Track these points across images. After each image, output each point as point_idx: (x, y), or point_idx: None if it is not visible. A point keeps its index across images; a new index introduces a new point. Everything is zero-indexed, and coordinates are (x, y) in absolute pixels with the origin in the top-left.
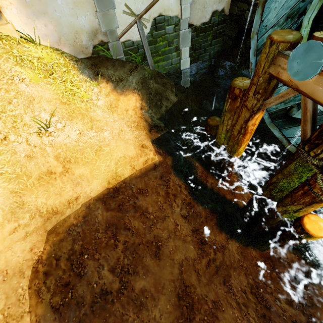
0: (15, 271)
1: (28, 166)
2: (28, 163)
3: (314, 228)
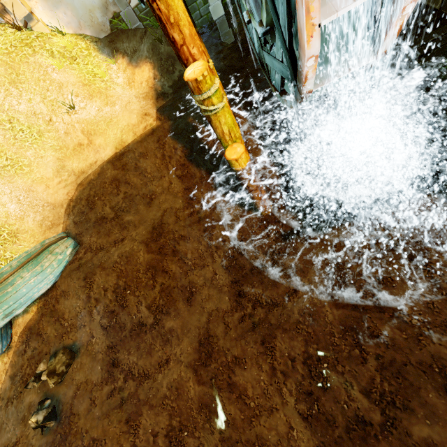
0: (59, 205)
1: (66, 141)
2: (66, 138)
3: (231, 153)
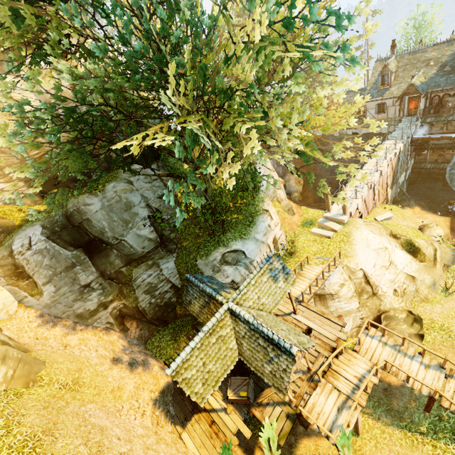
0: None
1: None
2: None
3: None
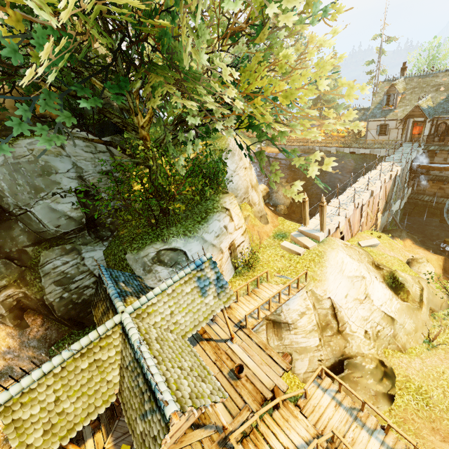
0: None
1: None
2: None
3: None
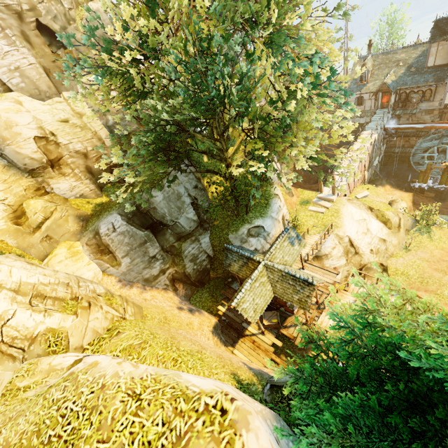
0: None
1: None
2: None
3: None
